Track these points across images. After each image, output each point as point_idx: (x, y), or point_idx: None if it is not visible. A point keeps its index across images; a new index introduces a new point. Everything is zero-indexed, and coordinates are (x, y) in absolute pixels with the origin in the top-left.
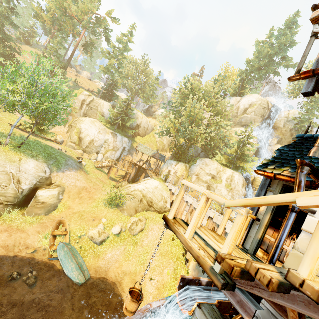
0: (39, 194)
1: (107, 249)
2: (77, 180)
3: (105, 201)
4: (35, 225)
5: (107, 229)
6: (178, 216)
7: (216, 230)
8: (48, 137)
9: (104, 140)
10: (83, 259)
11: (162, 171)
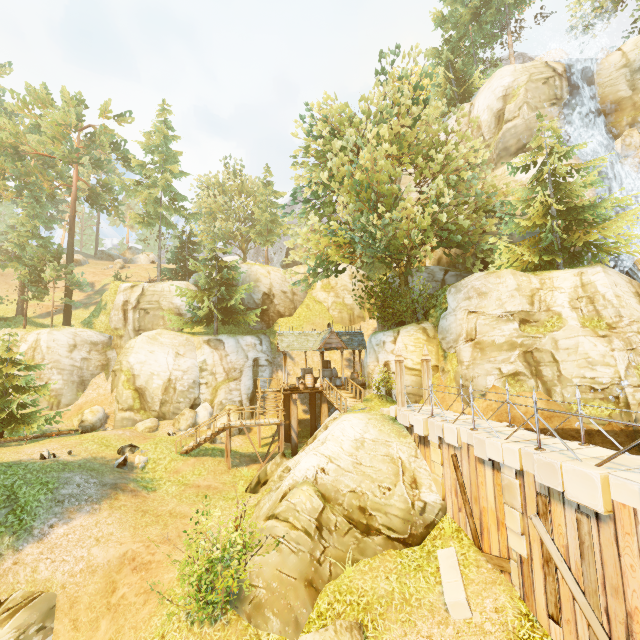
0: None
1: None
2: (94, 543)
3: (193, 588)
4: None
5: None
6: (490, 535)
7: None
8: (62, 427)
9: (198, 368)
10: None
11: (369, 373)
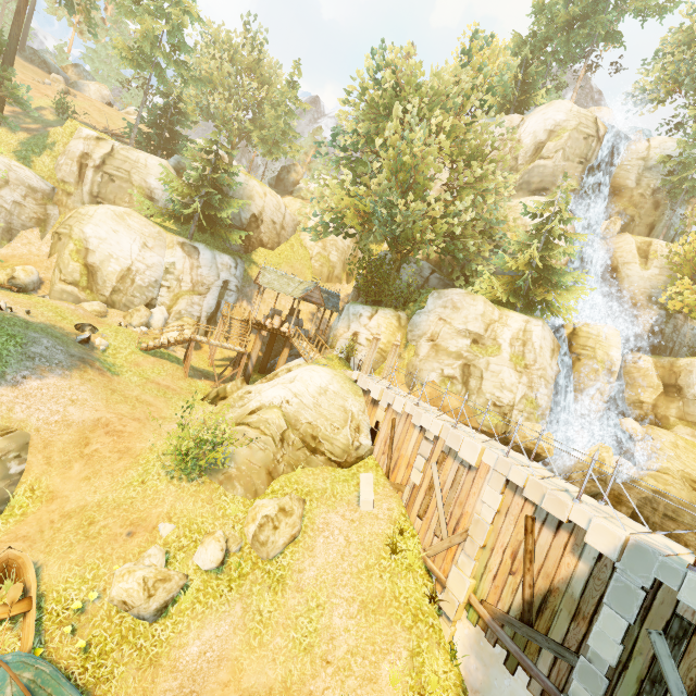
0: None
1: (185, 630)
2: (70, 403)
3: (171, 457)
4: None
5: (179, 557)
6: (399, 471)
7: (541, 529)
8: None
9: (164, 269)
10: (97, 693)
11: (336, 335)
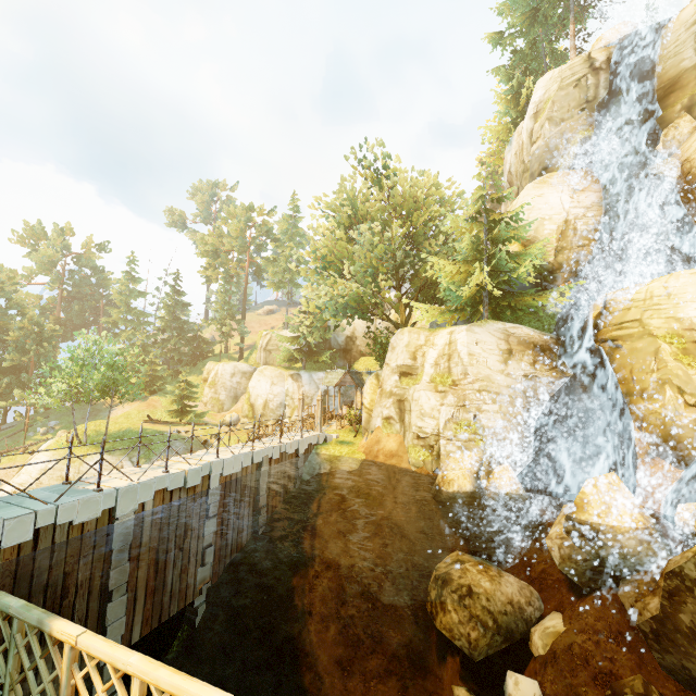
0: None
1: None
2: None
3: None
4: None
5: None
6: None
7: None
8: (215, 423)
9: (285, 394)
10: None
11: None
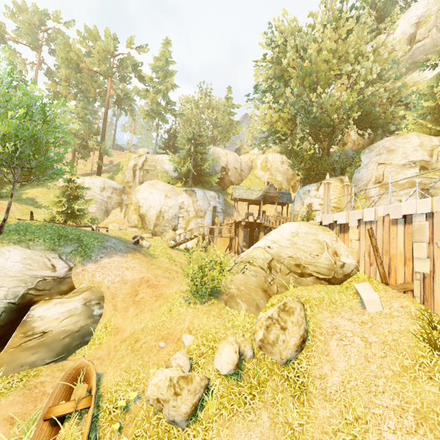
0: (34, 314)
1: (215, 437)
2: (125, 269)
3: (188, 291)
4: (8, 399)
5: (200, 362)
6: (397, 271)
7: None
8: None
9: (178, 207)
10: None
11: (295, 214)
